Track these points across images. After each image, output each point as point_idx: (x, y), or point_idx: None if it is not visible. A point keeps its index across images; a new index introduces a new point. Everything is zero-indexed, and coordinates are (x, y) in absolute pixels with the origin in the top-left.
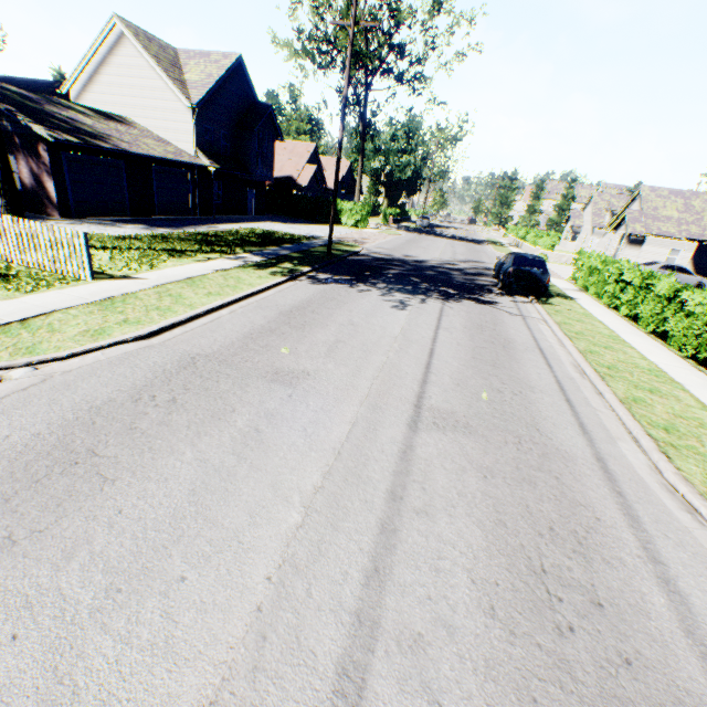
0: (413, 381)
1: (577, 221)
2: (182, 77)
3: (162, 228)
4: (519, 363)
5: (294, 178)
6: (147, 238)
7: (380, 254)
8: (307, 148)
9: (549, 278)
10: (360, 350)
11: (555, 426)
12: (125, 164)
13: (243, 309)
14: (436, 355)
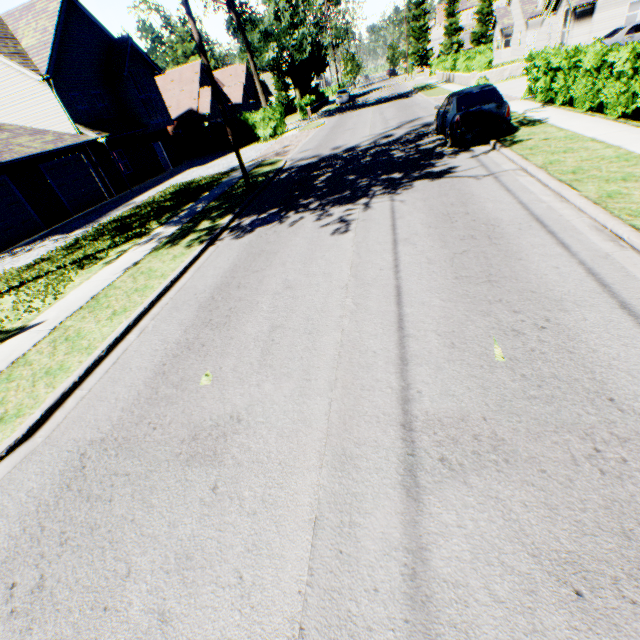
0: (387, 367)
1: (505, 21)
2: (19, 48)
3: (78, 229)
4: (522, 260)
5: (194, 110)
6: (57, 253)
7: (306, 160)
8: (193, 70)
9: (508, 109)
10: (304, 334)
11: (634, 379)
12: (8, 177)
13: (155, 321)
14: (406, 295)
